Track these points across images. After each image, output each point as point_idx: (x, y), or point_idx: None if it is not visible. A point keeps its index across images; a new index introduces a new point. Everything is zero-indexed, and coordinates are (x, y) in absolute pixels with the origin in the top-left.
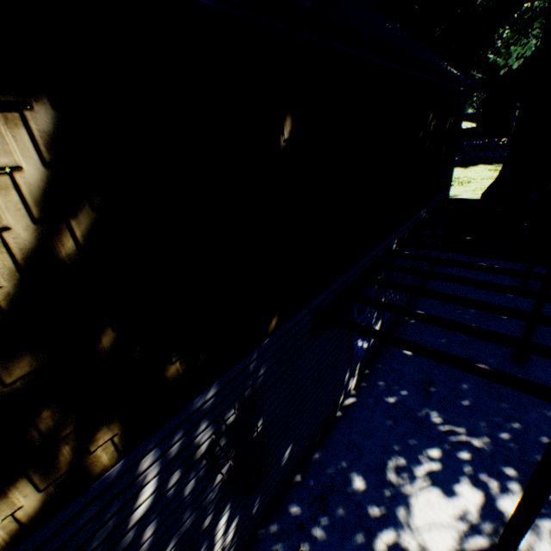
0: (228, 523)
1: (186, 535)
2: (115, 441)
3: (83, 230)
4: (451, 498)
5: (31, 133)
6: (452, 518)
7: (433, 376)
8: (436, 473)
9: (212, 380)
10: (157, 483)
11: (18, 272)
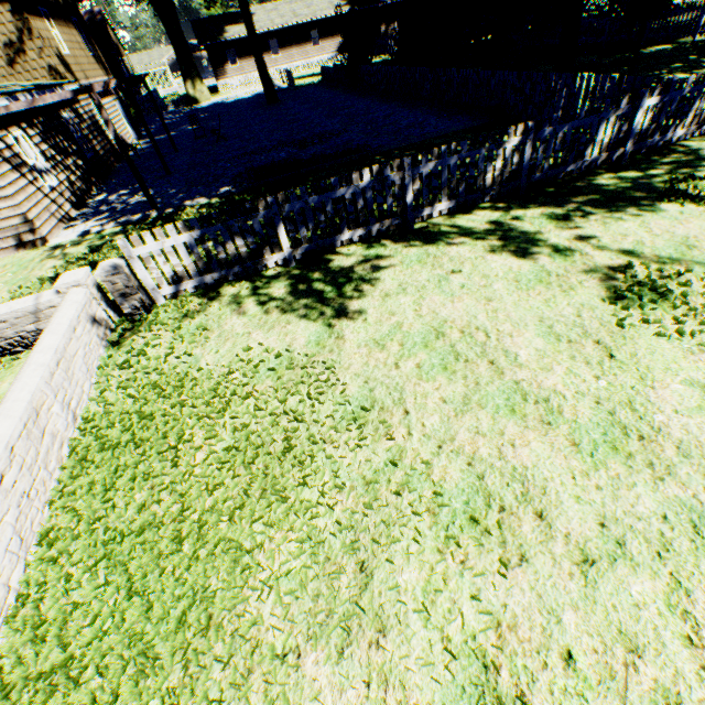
0: None
1: None
2: None
3: None
4: None
5: None
6: None
7: None
8: None
9: None
10: None
11: None
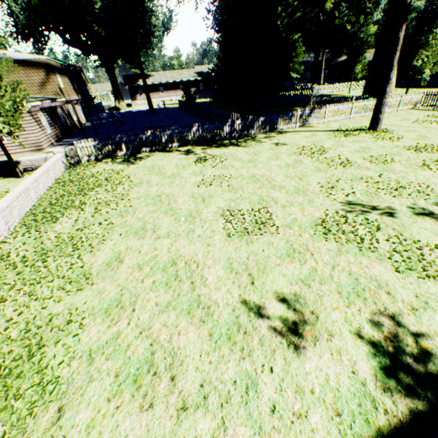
0: None
1: None
2: None
3: None
4: None
5: None
6: None
7: None
8: None
9: None
10: None
11: None
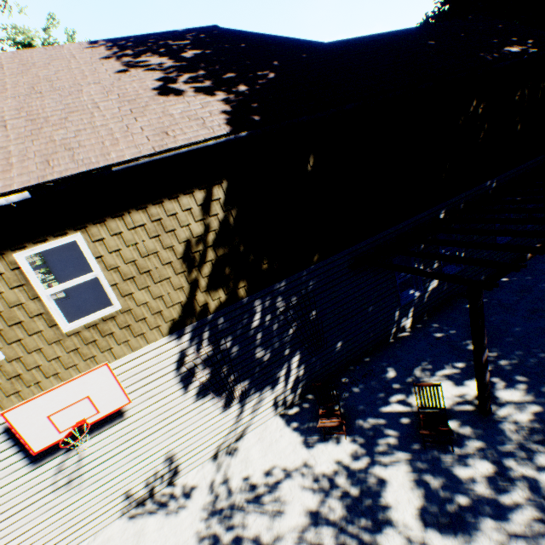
0: (299, 362)
1: (276, 351)
2: (245, 288)
3: (234, 214)
4: (458, 386)
5: (223, 189)
6: (452, 395)
7: (487, 322)
8: (453, 374)
9: (283, 278)
10: (261, 315)
11: (220, 226)
